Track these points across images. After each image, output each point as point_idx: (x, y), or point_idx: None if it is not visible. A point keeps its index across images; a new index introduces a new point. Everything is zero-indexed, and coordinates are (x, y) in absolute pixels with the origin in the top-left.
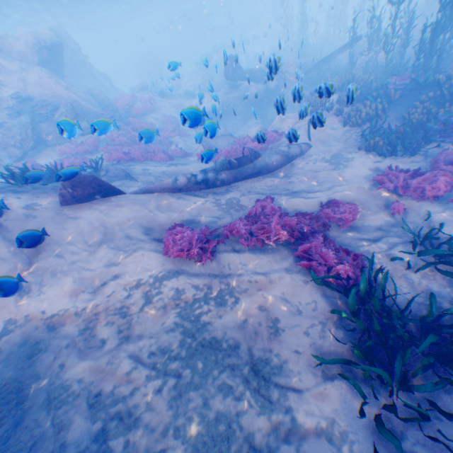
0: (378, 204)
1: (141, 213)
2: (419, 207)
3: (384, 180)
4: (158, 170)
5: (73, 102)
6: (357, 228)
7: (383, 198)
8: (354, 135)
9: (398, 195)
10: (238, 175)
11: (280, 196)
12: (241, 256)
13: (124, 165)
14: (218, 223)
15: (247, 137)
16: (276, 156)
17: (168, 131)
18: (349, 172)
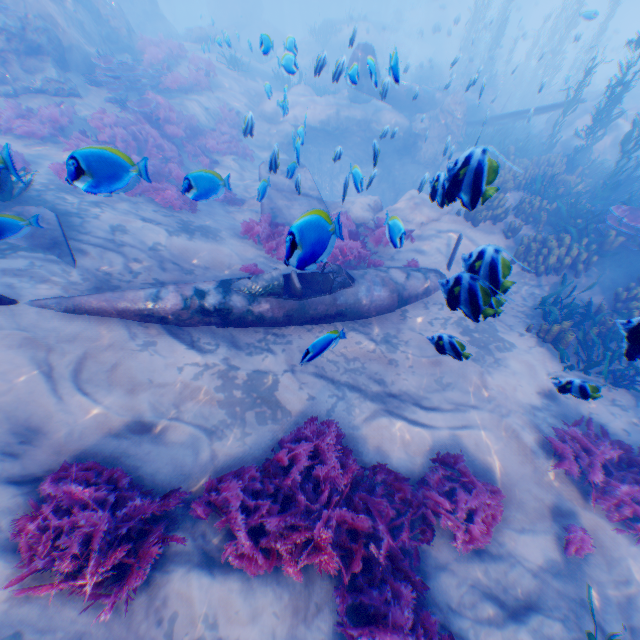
0: (540, 501)
1: (22, 381)
2: (618, 548)
3: (566, 451)
4: (145, 240)
5: (35, 17)
6: (488, 560)
7: (553, 487)
8: (524, 288)
9: (581, 490)
10: (296, 313)
11: (362, 394)
12: (217, 592)
13: (82, 200)
14: (205, 451)
15: (345, 217)
16: (382, 290)
17: (218, 141)
18: (501, 380)
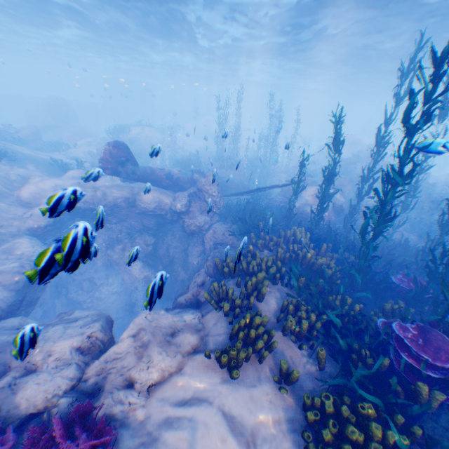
0: None
1: None
2: None
3: None
4: None
5: None
6: None
7: None
8: None
9: None
10: None
11: None
12: None
13: None
14: None
15: None
16: None
17: None
18: None
